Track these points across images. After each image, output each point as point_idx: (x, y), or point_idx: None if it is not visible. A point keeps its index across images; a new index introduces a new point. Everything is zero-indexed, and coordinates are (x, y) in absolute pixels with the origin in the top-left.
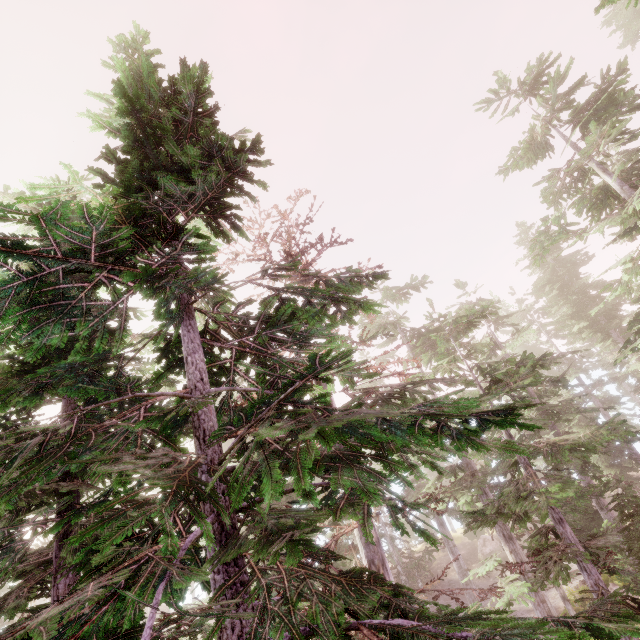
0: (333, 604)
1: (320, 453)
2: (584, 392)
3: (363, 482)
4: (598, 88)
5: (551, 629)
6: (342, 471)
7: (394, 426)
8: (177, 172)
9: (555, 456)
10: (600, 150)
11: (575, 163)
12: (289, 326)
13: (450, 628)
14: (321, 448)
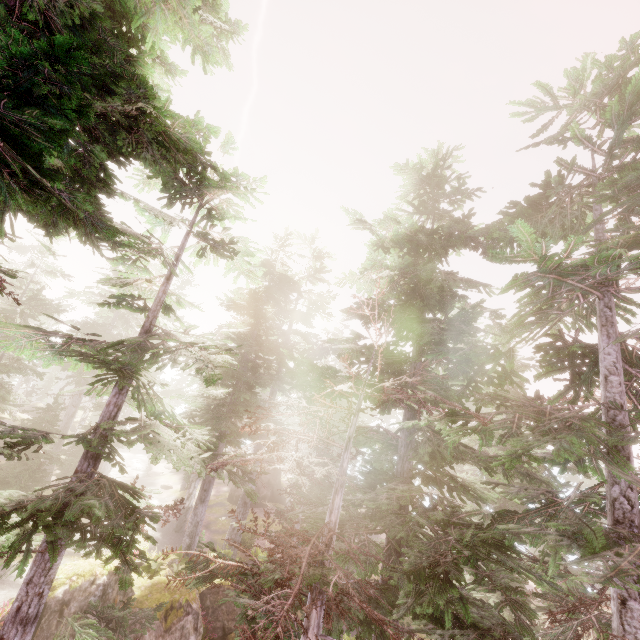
0: None
1: None
2: None
3: None
4: None
5: None
6: None
7: None
8: None
9: None
10: None
11: None
12: None
13: None
14: None
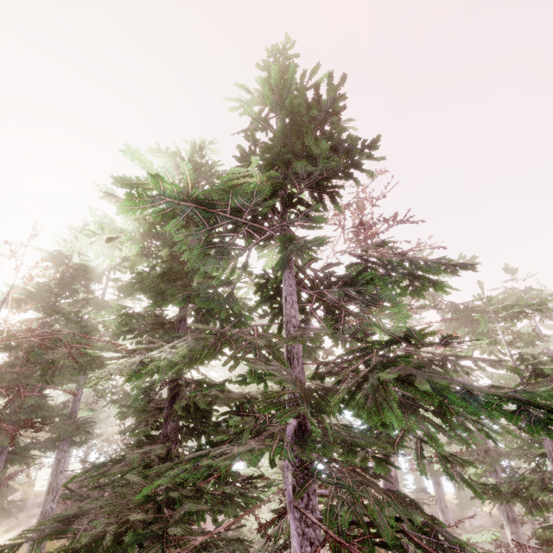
0: (384, 510)
1: None
2: None
3: (427, 430)
4: None
5: None
6: (408, 416)
7: (472, 397)
8: (302, 156)
9: None
10: None
11: None
12: (364, 288)
13: None
14: None
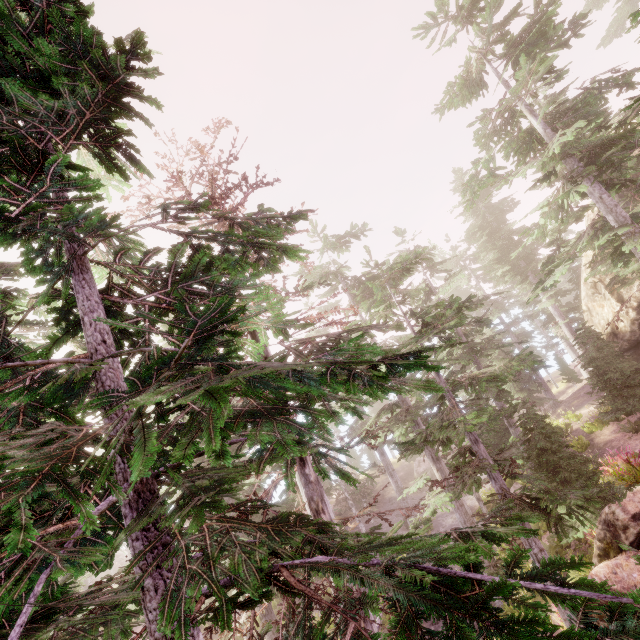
0: (257, 552)
1: (240, 410)
2: (504, 329)
3: (282, 435)
4: (531, 18)
5: (449, 546)
6: (261, 426)
7: (307, 377)
8: (37, 81)
9: (474, 388)
10: (528, 87)
11: (506, 102)
12: (208, 277)
13: (363, 558)
14: (242, 404)
